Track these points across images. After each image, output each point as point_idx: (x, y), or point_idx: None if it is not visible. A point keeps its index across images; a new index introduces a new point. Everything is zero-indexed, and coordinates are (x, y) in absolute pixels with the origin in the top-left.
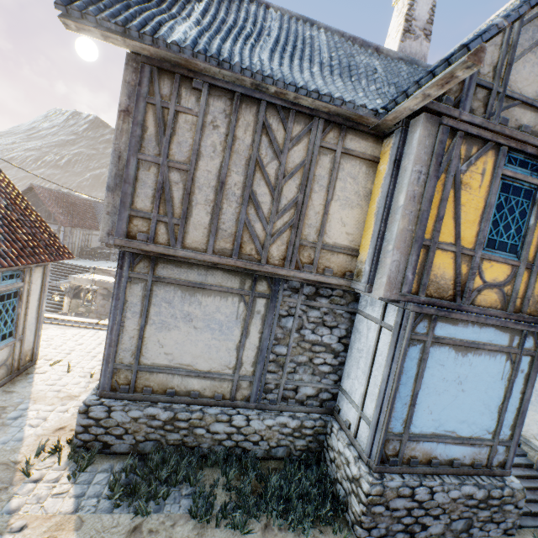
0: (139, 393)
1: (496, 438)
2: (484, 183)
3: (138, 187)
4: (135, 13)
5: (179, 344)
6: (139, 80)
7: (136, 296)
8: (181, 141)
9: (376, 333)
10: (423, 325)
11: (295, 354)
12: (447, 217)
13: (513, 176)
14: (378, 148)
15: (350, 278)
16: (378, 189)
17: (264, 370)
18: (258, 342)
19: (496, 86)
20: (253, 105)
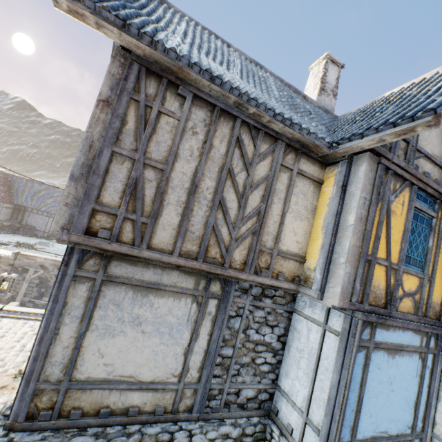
0: (65, 418)
1: (414, 432)
2: (403, 212)
3: (107, 179)
4: (133, 13)
5: (123, 352)
6: (125, 75)
7: (79, 297)
8: (160, 140)
9: (319, 335)
10: (366, 332)
11: (240, 355)
12: (382, 236)
13: (420, 208)
14: (322, 172)
15: (298, 283)
16: (324, 206)
17: (210, 375)
18: (206, 345)
19: (412, 141)
20: (230, 120)
